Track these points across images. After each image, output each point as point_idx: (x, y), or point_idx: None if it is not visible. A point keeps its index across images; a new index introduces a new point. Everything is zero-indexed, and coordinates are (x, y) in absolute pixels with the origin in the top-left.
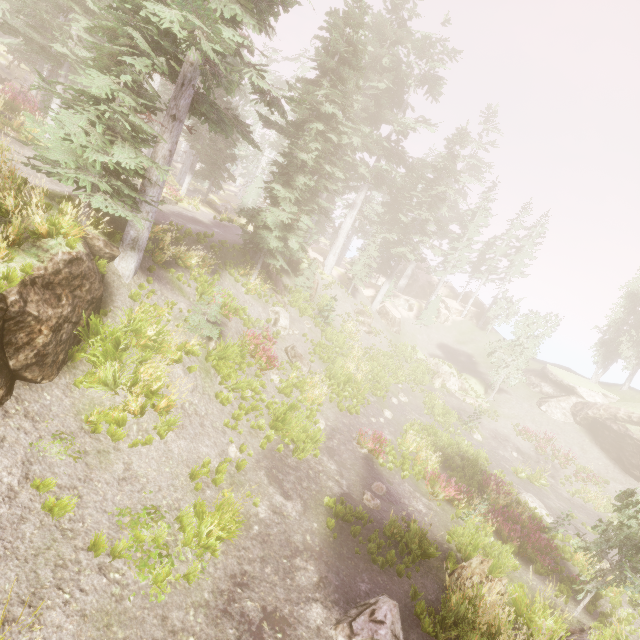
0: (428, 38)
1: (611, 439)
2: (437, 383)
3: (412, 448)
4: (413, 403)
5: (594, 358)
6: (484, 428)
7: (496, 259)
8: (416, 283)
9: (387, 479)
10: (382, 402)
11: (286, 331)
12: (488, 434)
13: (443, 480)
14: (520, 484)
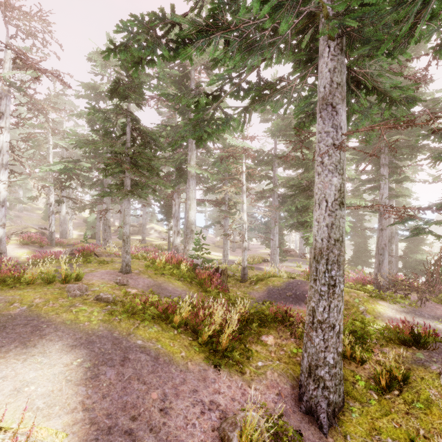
0: None
1: None
2: None
3: None
4: None
5: None
6: None
7: None
8: None
9: None
10: None
11: None
12: None
13: None
14: None
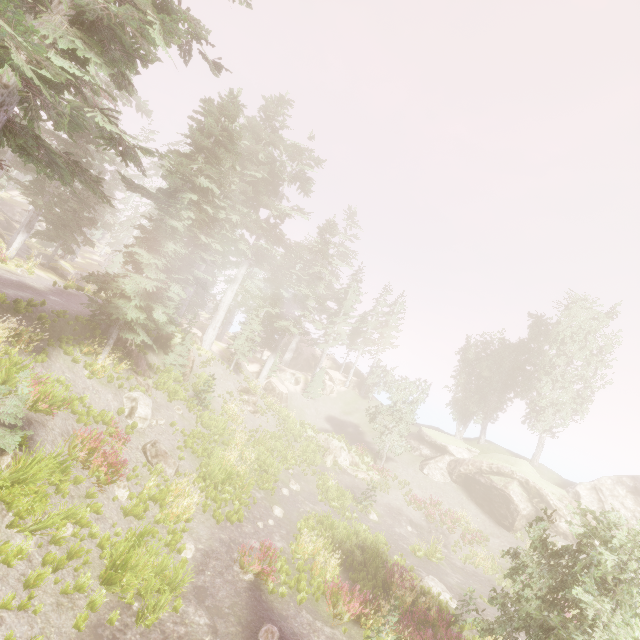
0: (297, 146)
1: (482, 493)
2: (329, 461)
3: (308, 553)
4: (306, 490)
5: (455, 416)
6: (378, 504)
7: (369, 332)
8: (301, 356)
9: (279, 613)
10: (271, 496)
11: (146, 422)
12: (383, 510)
13: (346, 590)
14: (420, 565)
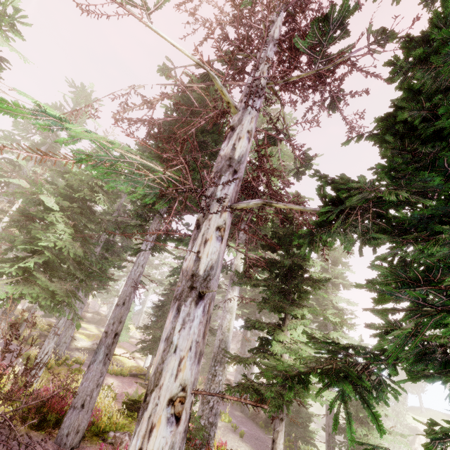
0: None
1: None
2: None
3: None
4: None
5: None
6: None
7: None
8: None
9: None
10: None
11: None
12: None
13: None
14: None
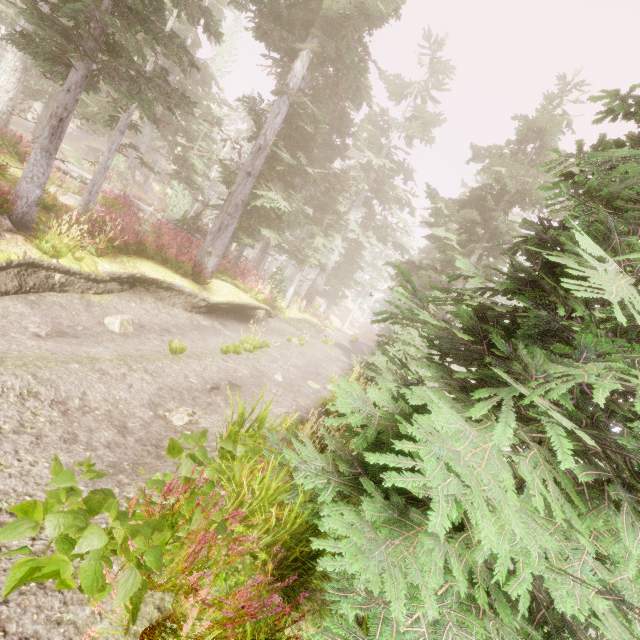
0: None
1: None
2: None
3: None
4: None
5: None
6: None
7: None
8: None
9: None
10: None
11: None
12: None
13: None
14: None
